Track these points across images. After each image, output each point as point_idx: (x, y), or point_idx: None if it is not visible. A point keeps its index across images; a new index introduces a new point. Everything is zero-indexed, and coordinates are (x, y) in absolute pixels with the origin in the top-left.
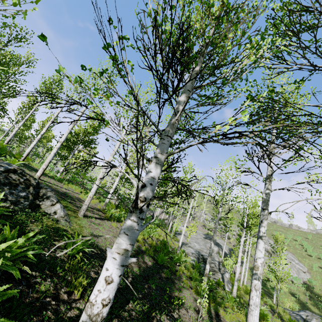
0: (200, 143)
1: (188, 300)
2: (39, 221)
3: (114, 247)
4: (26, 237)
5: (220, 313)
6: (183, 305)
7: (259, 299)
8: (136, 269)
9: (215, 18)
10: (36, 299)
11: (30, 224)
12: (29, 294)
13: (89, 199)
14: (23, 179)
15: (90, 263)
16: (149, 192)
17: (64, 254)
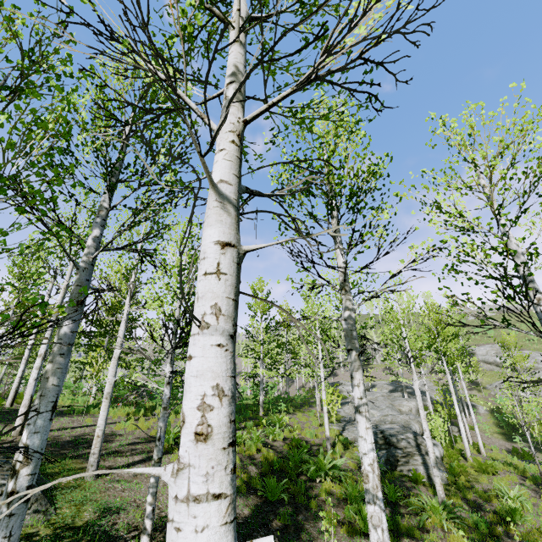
0: None
1: None
2: None
3: None
4: None
5: None
6: None
7: None
8: None
9: None
10: None
11: None
12: None
13: (98, 441)
14: None
15: None
16: None
17: None
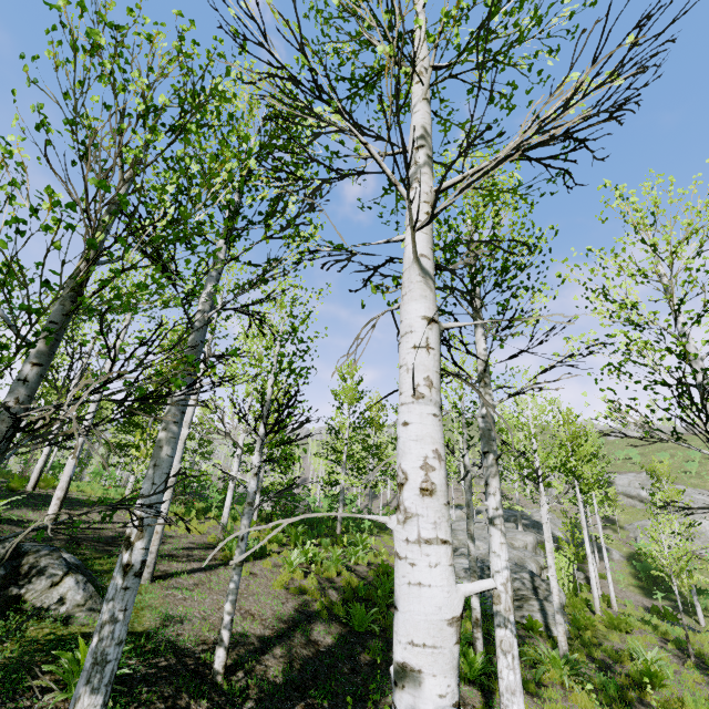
0: None
1: None
2: (14, 637)
3: None
4: None
5: None
6: None
7: (516, 674)
8: (276, 671)
9: (73, 162)
10: None
11: None
12: None
13: (157, 539)
14: None
15: (132, 703)
16: None
17: (58, 704)
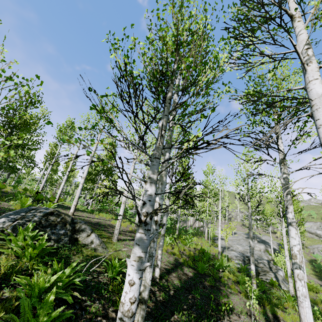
0: (179, 158)
1: (238, 305)
2: (80, 253)
3: (131, 256)
4: (71, 267)
5: (279, 315)
6: (234, 311)
7: (306, 289)
8: (177, 281)
9: (172, 52)
10: (89, 319)
11: (73, 256)
12: (83, 316)
13: (119, 224)
14: (60, 218)
15: None
16: (149, 207)
17: (106, 278)
